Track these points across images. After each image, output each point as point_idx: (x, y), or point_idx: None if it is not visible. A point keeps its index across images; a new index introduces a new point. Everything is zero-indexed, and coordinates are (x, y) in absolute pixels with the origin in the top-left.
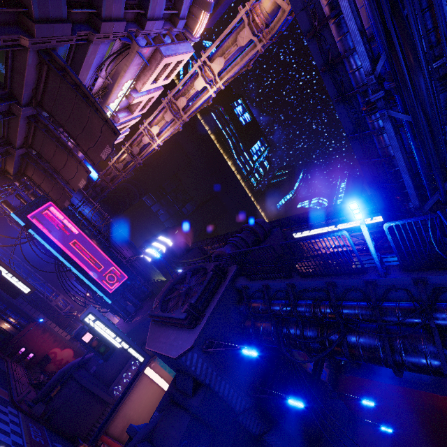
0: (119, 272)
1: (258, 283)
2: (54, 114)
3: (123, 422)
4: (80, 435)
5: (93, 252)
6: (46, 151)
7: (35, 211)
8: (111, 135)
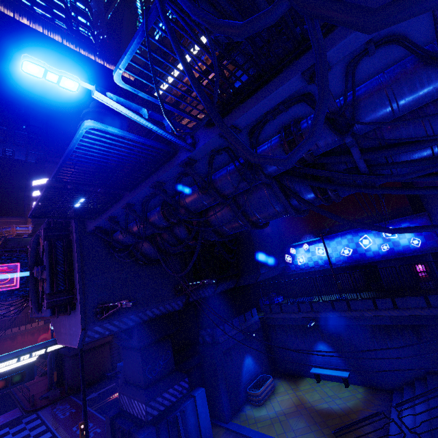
0: (3, 267)
1: (101, 220)
2: None
3: None
4: (107, 371)
5: None
6: None
7: None
8: None
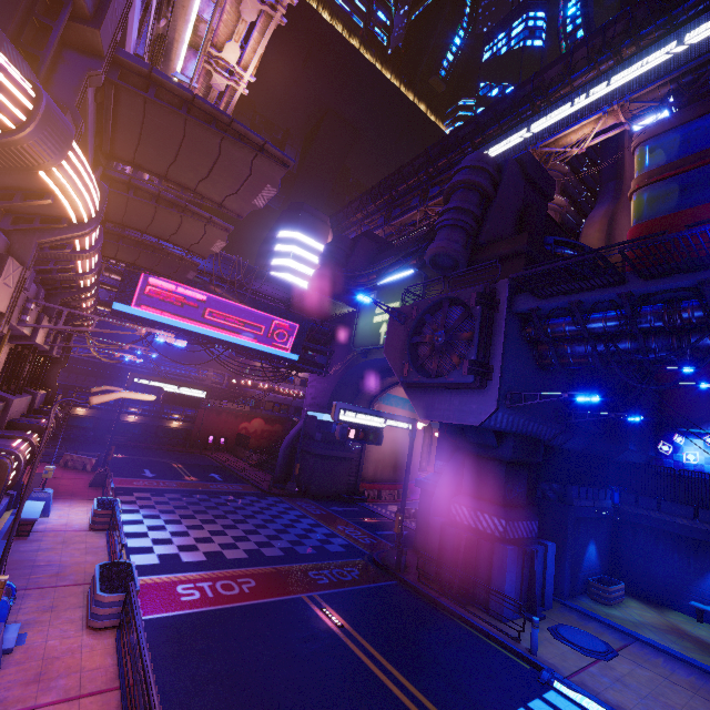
0: (286, 324)
1: (559, 301)
2: (141, 162)
3: (372, 466)
4: (341, 492)
5: (241, 314)
6: (135, 218)
7: (136, 295)
8: (274, 168)
